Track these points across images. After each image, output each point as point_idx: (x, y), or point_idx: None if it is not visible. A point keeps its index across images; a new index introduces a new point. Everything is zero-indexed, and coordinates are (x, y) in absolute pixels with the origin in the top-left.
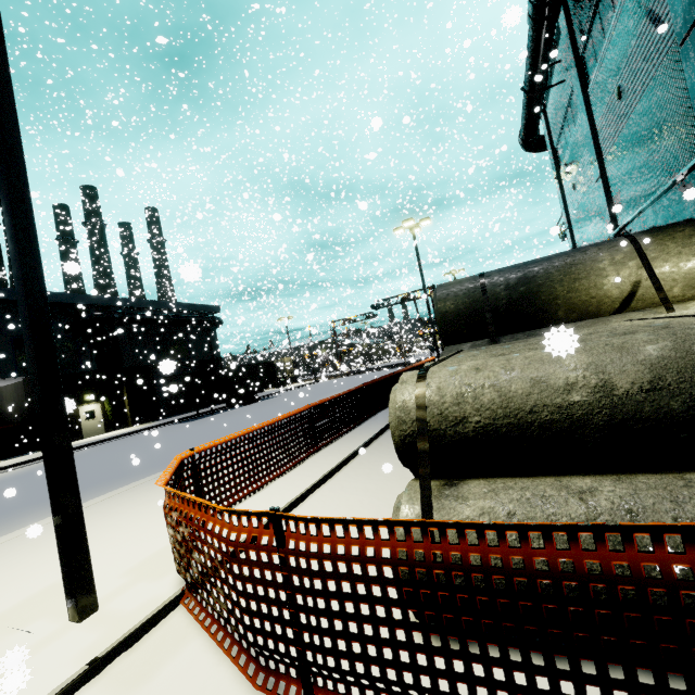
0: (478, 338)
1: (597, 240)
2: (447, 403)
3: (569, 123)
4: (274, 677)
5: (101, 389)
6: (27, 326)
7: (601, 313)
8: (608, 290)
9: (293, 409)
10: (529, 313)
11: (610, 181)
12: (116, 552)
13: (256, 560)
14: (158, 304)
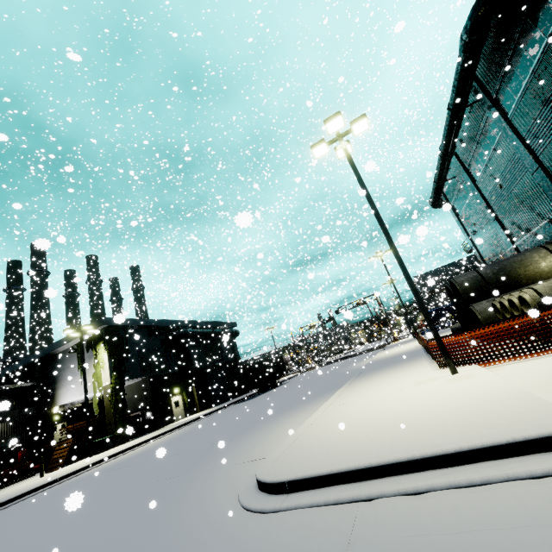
0: (484, 299)
1: (499, 250)
2: (547, 291)
3: (462, 194)
4: (545, 352)
5: (181, 384)
6: (414, 288)
7: (542, 279)
8: (543, 269)
9: (336, 375)
10: (508, 283)
11: (502, 221)
12: (417, 378)
13: (532, 323)
14: (206, 323)
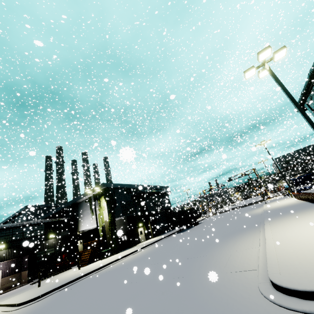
0: None
1: None
2: None
3: None
4: None
5: (142, 221)
6: None
7: None
8: None
9: (241, 218)
10: None
11: None
12: None
13: None
14: (153, 186)
